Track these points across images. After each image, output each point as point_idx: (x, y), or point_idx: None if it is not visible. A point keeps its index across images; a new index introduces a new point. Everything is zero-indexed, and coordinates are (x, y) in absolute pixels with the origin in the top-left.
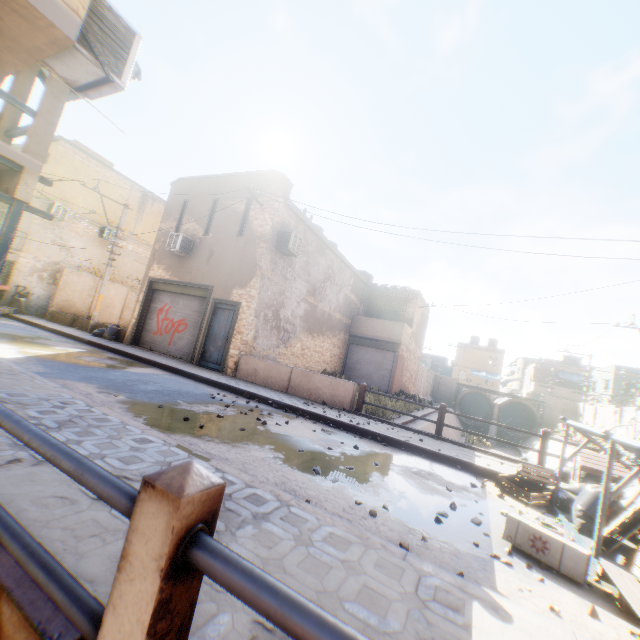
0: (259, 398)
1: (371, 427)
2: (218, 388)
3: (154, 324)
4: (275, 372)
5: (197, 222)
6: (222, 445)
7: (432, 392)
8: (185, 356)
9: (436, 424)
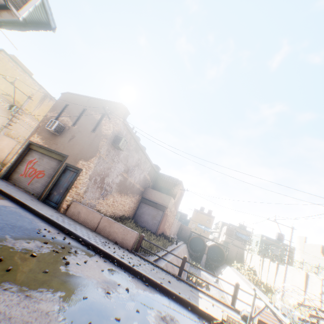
0: (74, 235)
1: (141, 268)
2: (48, 223)
3: (23, 169)
4: (91, 216)
5: (70, 117)
6: (17, 295)
7: (177, 233)
8: (37, 194)
9: (179, 268)
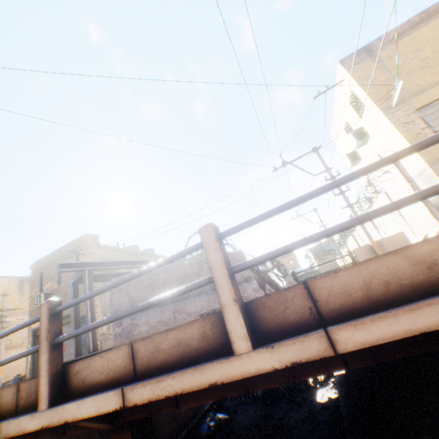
0: None
1: None
2: None
3: None
4: None
5: (52, 281)
6: None
7: None
8: None
9: None
